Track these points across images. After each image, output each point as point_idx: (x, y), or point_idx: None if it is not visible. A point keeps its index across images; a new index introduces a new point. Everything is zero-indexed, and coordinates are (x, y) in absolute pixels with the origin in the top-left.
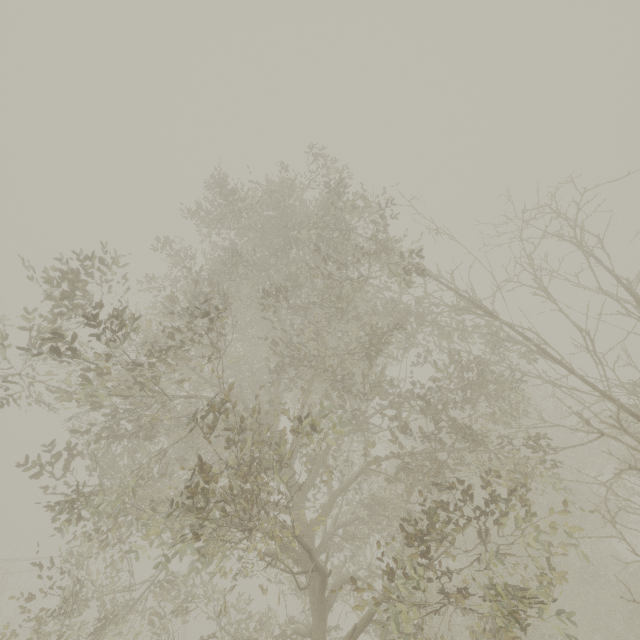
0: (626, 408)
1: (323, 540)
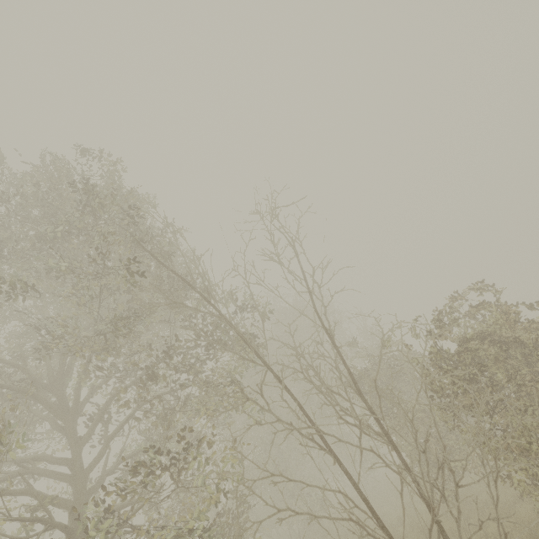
0: (274, 375)
1: (100, 479)
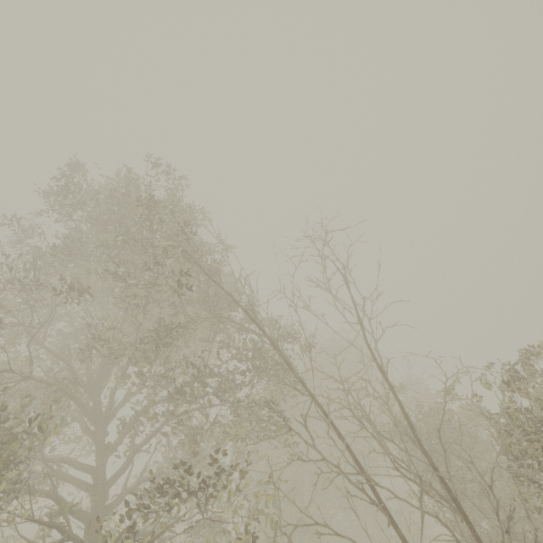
0: (321, 406)
1: (120, 496)
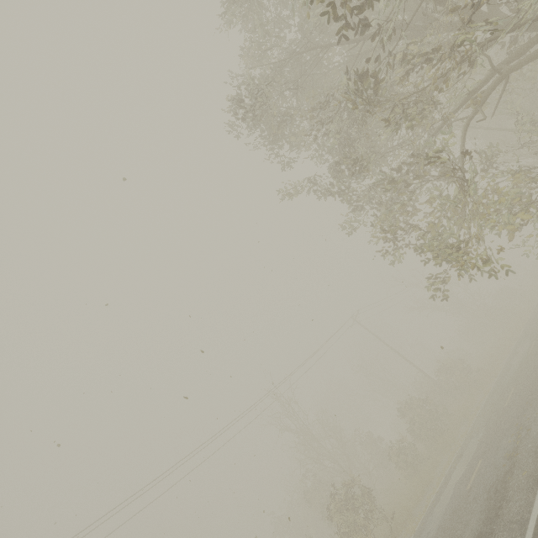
0: None
1: None
